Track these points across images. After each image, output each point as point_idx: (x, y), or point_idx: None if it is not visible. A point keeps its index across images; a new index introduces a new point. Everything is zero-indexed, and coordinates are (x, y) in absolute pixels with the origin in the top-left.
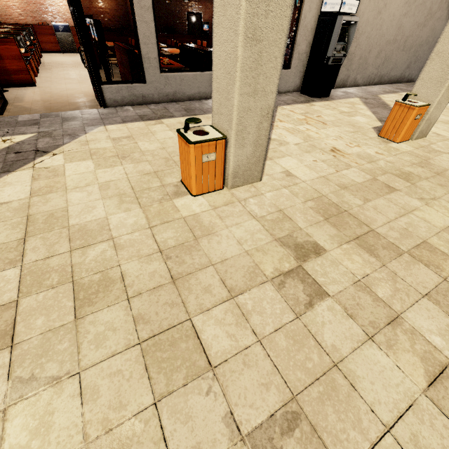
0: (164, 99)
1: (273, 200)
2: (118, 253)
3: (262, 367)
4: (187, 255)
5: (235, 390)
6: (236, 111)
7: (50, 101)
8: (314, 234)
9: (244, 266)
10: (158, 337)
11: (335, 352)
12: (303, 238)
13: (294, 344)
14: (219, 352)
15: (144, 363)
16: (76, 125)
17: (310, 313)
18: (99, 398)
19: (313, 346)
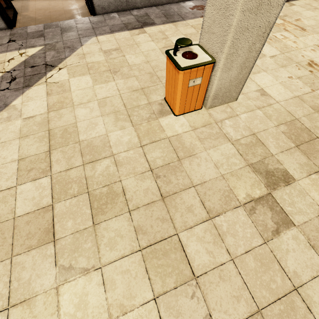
0: (145, 3)
1: (248, 122)
2: (119, 169)
3: (234, 282)
4: (173, 175)
5: (213, 298)
6: (232, 32)
7: (49, 9)
8: (285, 162)
9: (220, 189)
10: (153, 246)
11: (296, 278)
12: (274, 165)
13: (261, 266)
14: (200, 265)
15: (144, 267)
16: (73, 36)
17: (276, 240)
18: (116, 288)
19: (277, 270)
